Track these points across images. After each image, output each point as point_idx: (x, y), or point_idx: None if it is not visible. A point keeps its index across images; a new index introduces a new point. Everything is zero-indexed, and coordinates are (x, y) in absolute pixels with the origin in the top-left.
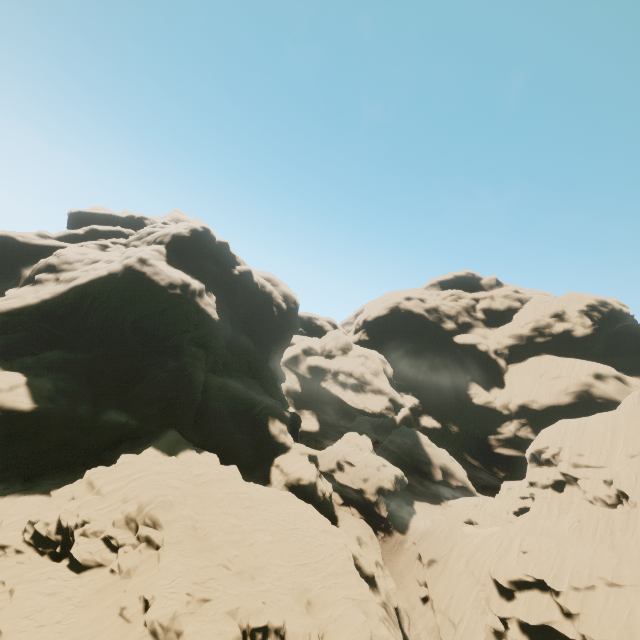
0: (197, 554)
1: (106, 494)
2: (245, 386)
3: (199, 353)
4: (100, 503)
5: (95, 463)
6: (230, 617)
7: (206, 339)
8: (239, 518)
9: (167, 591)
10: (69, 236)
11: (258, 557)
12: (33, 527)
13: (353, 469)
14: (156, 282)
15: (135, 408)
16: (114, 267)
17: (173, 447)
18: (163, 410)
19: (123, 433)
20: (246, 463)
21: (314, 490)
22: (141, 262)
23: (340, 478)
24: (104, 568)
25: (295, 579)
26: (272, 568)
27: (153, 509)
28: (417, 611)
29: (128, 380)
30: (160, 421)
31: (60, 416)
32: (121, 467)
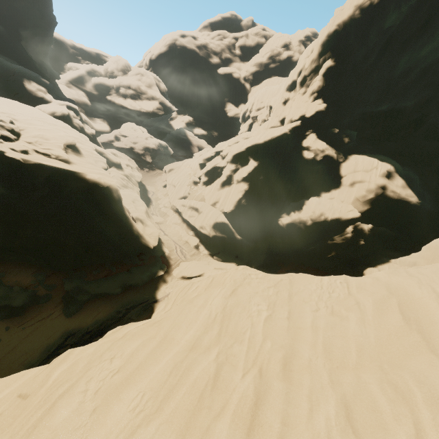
0: None
1: None
2: None
3: None
4: None
5: None
6: None
7: None
8: None
9: None
10: None
11: None
12: None
13: (126, 138)
14: None
15: None
16: None
17: None
18: None
19: None
20: None
21: (70, 121)
22: None
23: (117, 144)
24: None
25: (1, 109)
26: None
27: None
28: (160, 191)
29: None
30: None
31: None
32: None
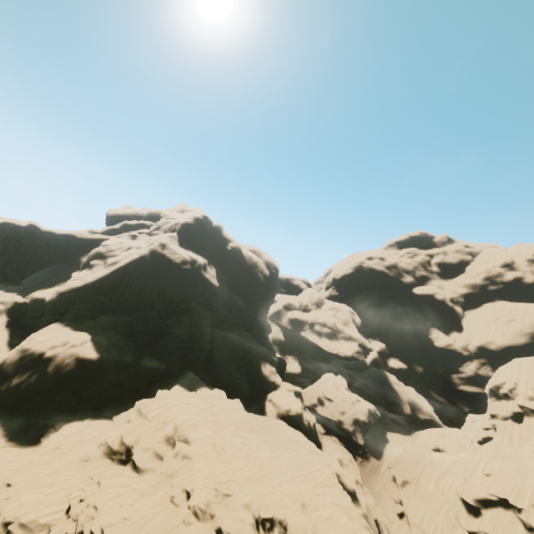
0: (218, 463)
1: (151, 418)
2: (241, 337)
3: (206, 312)
4: (148, 425)
5: (138, 397)
6: (246, 509)
7: (210, 301)
8: (245, 439)
9: (201, 486)
10: (109, 230)
11: (262, 468)
12: (105, 441)
13: (332, 404)
14: (173, 261)
15: (163, 356)
16: (143, 252)
17: (192, 385)
18: (182, 357)
19: (156, 375)
20: (245, 398)
21: (301, 420)
22: (161, 246)
23: (321, 411)
24: (155, 470)
25: (291, 486)
26: (273, 477)
27: (185, 429)
28: (395, 525)
29: (156, 335)
30: (181, 366)
31: (114, 363)
32: (159, 399)
